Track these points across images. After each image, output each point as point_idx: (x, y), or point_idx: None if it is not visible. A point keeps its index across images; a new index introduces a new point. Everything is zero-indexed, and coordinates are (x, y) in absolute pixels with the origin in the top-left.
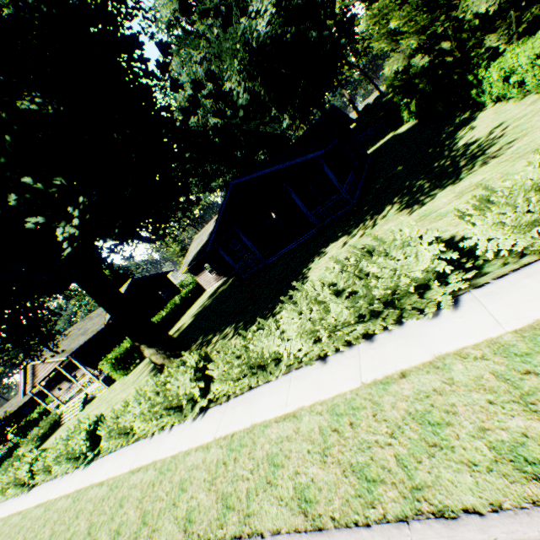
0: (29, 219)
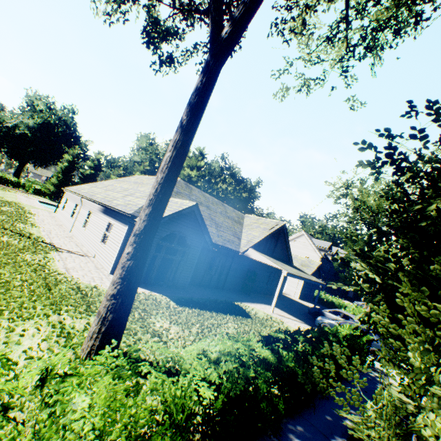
0: (6, 146)
